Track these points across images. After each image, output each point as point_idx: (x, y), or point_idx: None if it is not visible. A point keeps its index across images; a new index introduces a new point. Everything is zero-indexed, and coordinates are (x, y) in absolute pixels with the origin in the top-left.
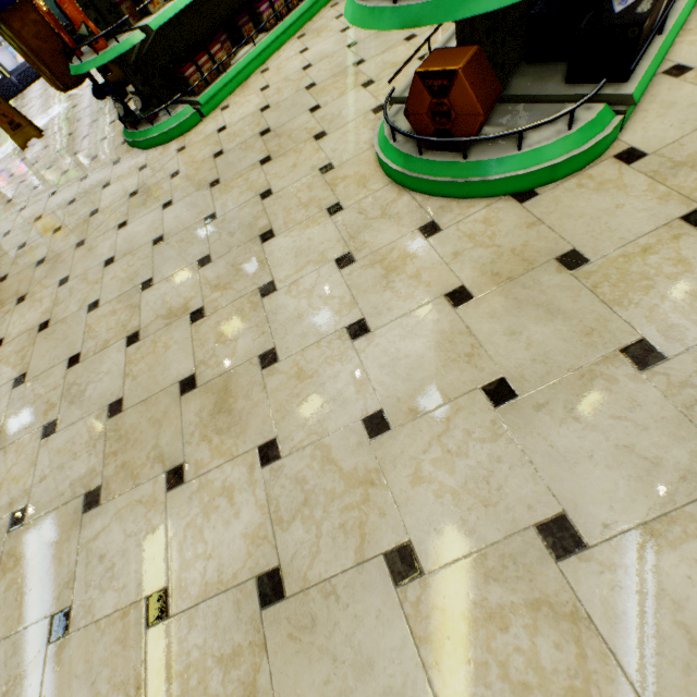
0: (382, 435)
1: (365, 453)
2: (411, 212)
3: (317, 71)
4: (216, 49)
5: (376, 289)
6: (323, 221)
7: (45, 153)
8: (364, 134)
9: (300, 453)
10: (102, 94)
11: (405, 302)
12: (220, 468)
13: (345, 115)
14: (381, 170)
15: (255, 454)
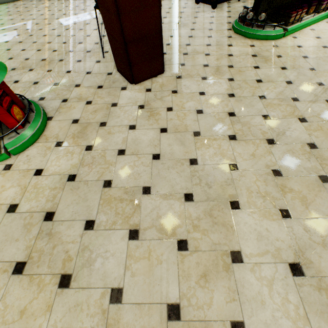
0: None
1: None
2: None
3: None
4: (304, 10)
5: None
6: None
7: (168, 15)
8: None
9: None
10: (203, 1)
11: None
12: None
13: None
14: None
15: None
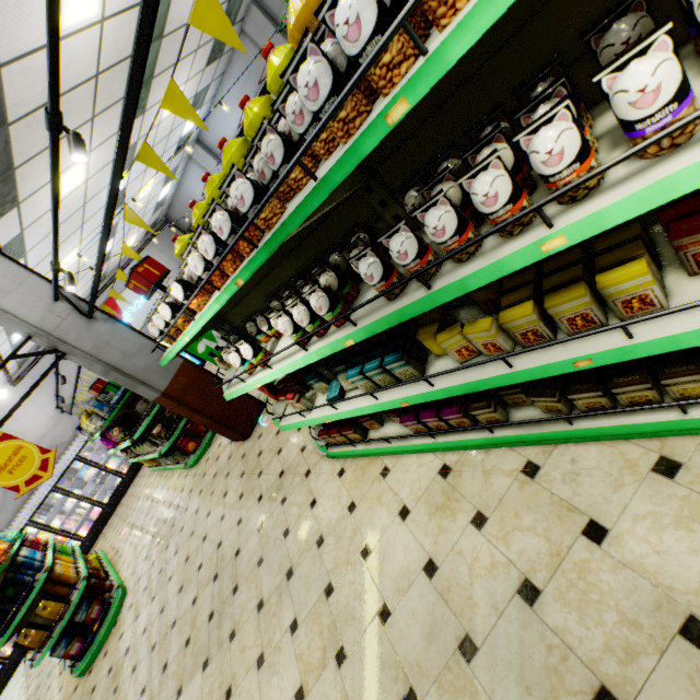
0: None
1: None
2: None
3: (351, 580)
4: (347, 432)
5: None
6: None
7: None
8: None
9: None
10: None
11: None
12: None
13: (270, 683)
14: None
15: None
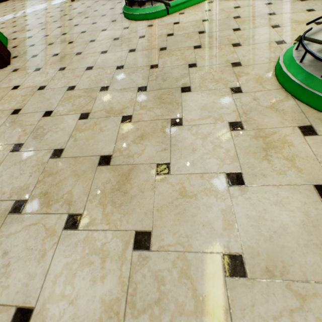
0: (238, 278)
1: (219, 286)
2: (294, 113)
3: (243, 11)
4: None
5: (256, 155)
6: (226, 95)
7: (81, 6)
8: (267, 53)
9: (165, 254)
10: None
11: (278, 175)
12: (104, 232)
13: (256, 39)
14: (275, 78)
15: (132, 236)
